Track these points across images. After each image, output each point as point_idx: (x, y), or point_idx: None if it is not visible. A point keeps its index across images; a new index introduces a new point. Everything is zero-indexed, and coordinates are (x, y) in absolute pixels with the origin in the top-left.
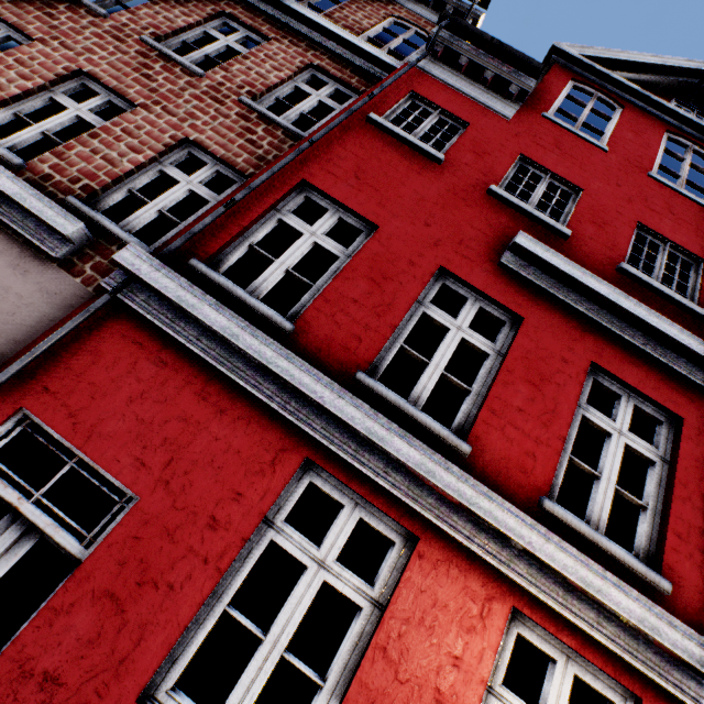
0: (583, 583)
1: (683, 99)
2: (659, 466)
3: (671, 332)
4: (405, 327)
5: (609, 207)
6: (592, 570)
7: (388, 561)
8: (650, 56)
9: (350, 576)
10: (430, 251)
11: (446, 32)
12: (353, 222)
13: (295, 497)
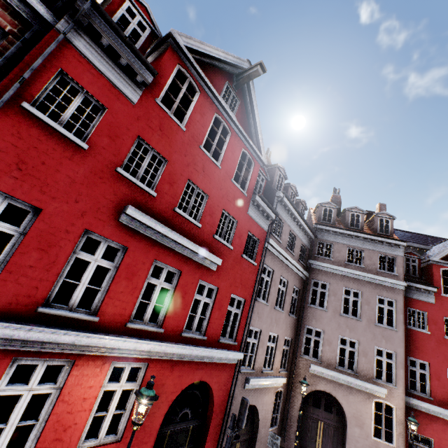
0: (135, 348)
1: (232, 80)
2: (171, 290)
3: (184, 243)
4: (65, 269)
5: (178, 171)
6: (138, 343)
7: (63, 372)
8: (222, 52)
9: (45, 386)
10: (79, 220)
11: (90, 6)
12: (21, 205)
13: (10, 374)
